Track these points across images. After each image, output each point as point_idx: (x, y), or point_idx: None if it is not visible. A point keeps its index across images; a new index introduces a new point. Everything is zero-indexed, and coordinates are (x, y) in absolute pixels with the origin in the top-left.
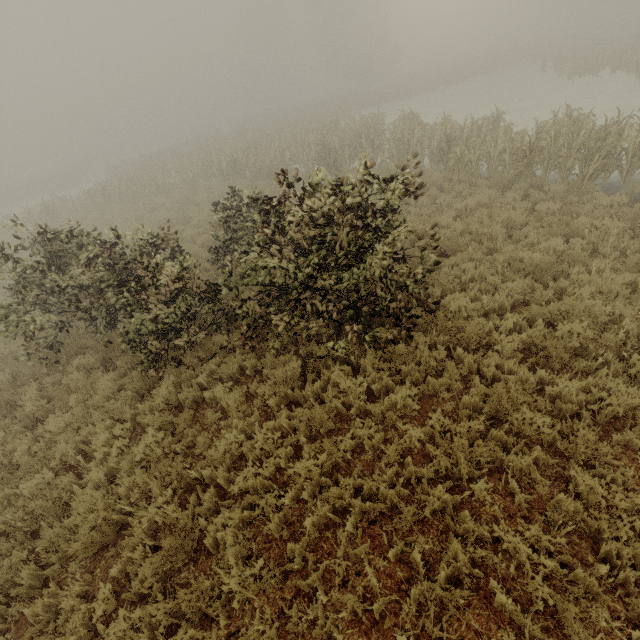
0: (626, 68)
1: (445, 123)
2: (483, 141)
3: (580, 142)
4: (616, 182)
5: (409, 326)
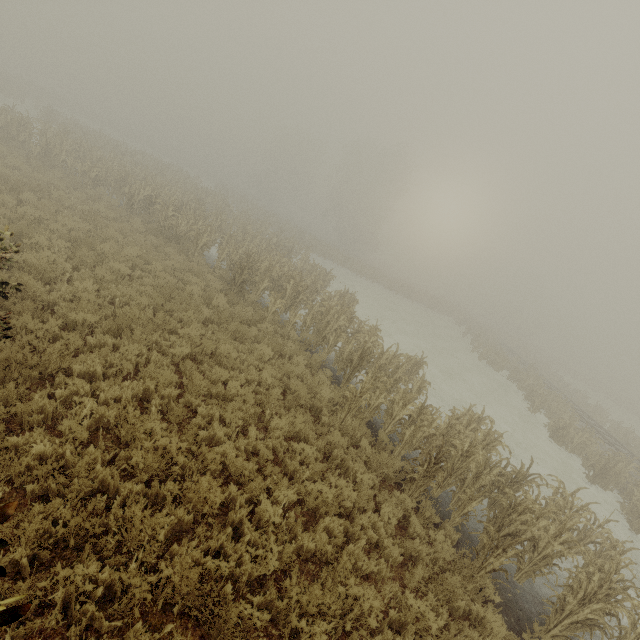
0: (519, 384)
1: (371, 333)
2: (395, 381)
3: (489, 479)
4: (509, 568)
5: None
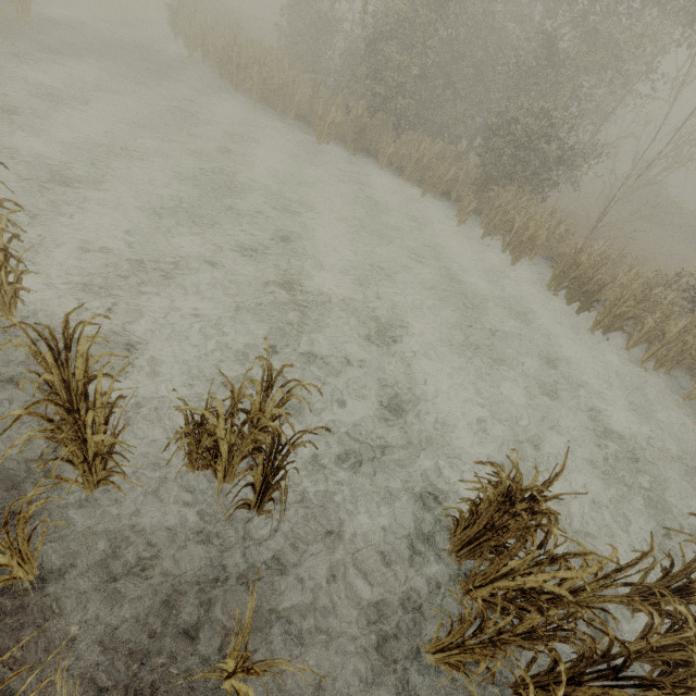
0: None
1: None
2: None
3: None
4: None
5: None
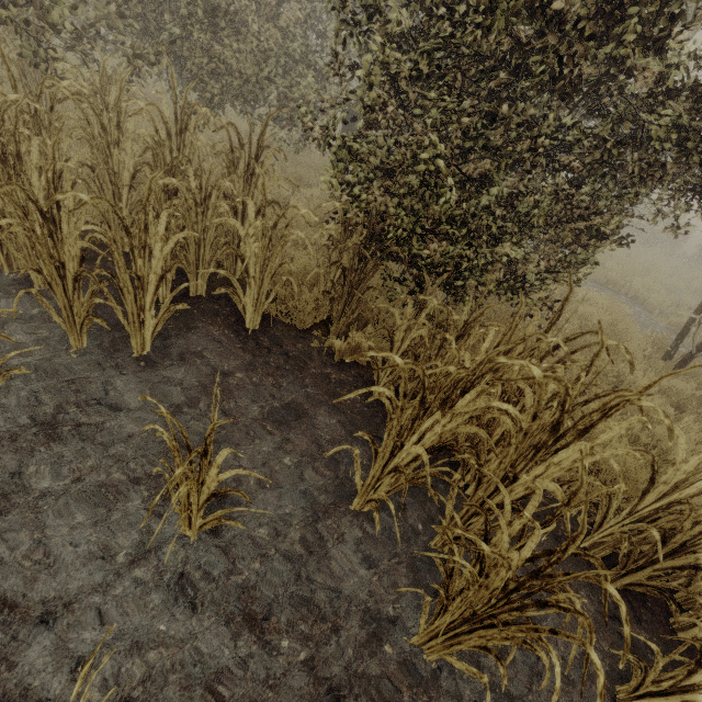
0: None
1: None
2: None
3: None
4: None
5: None
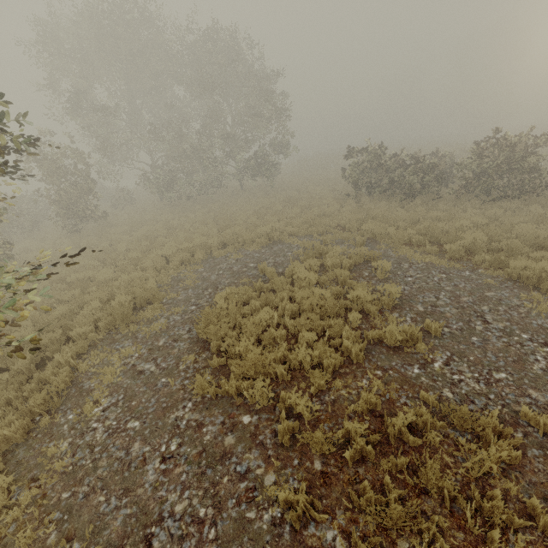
0: None
1: None
2: None
3: None
4: None
5: (539, 192)
